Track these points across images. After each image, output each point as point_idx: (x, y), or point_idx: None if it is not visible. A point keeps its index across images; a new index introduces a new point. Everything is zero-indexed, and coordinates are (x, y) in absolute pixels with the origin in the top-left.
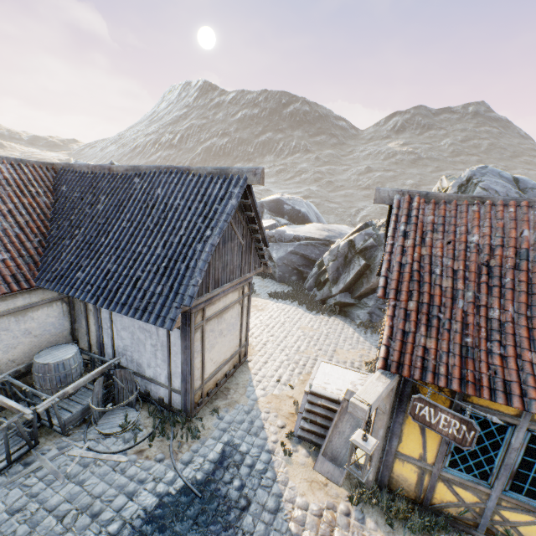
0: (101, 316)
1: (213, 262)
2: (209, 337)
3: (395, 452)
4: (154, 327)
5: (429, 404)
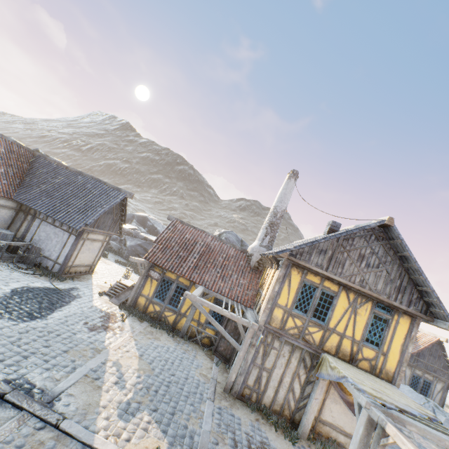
0: (33, 224)
1: (101, 218)
2: (85, 247)
3: (141, 293)
4: (62, 234)
5: (153, 270)
